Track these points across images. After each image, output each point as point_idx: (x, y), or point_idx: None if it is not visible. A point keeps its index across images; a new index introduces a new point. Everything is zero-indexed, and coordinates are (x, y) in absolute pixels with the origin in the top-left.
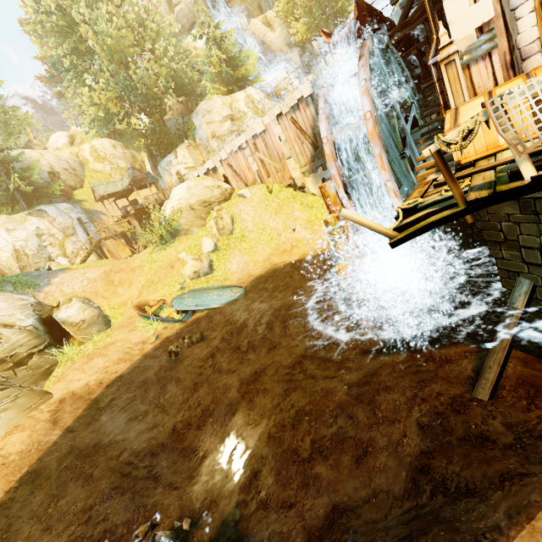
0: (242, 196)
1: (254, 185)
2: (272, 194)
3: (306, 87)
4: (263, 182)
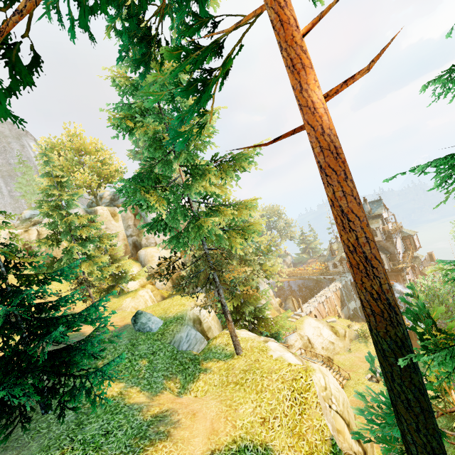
0: (332, 322)
1: (325, 317)
2: (339, 319)
3: (340, 285)
4: (329, 315)
